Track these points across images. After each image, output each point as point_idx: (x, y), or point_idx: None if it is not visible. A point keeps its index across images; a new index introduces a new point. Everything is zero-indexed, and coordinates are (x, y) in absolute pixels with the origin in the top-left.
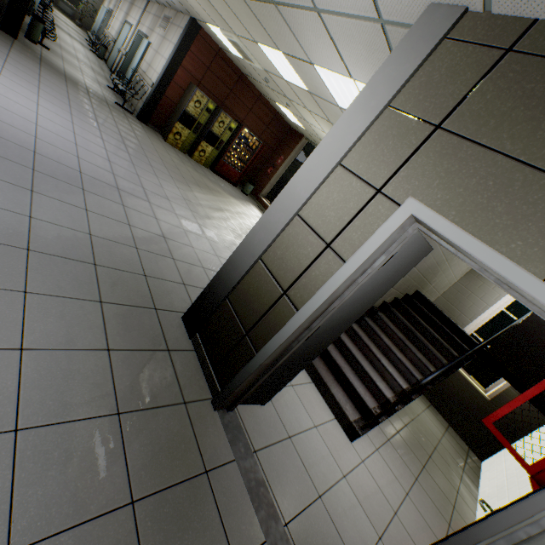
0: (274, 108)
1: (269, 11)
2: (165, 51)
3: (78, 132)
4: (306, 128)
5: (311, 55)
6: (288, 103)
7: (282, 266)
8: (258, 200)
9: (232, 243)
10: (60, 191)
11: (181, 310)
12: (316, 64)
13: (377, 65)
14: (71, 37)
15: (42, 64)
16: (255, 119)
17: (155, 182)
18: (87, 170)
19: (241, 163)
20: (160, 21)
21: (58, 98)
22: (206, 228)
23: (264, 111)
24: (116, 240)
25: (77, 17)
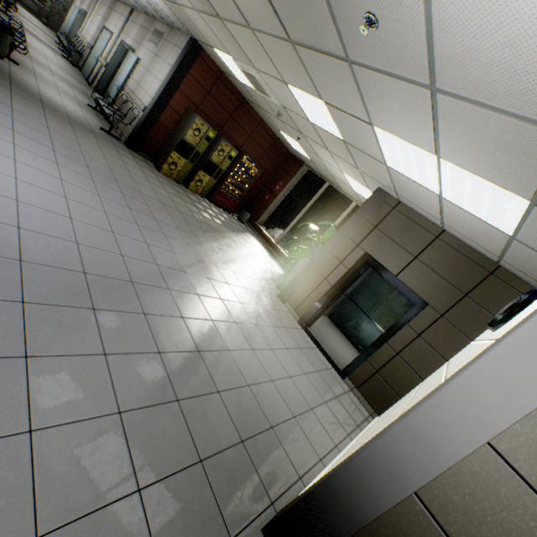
0: (274, 133)
1: (333, 65)
2: (159, 71)
3: (70, 193)
4: (314, 160)
5: (377, 118)
6: (299, 137)
7: (468, 528)
8: (255, 228)
9: (257, 313)
10: (65, 330)
11: (256, 510)
12: (379, 127)
13: (506, 162)
14: (40, 41)
15: (12, 88)
16: (254, 145)
17: (165, 247)
18: (91, 265)
19: (239, 190)
20: (150, 35)
21: (38, 141)
22: (230, 303)
23: (264, 137)
24: (152, 401)
25: (43, 14)
